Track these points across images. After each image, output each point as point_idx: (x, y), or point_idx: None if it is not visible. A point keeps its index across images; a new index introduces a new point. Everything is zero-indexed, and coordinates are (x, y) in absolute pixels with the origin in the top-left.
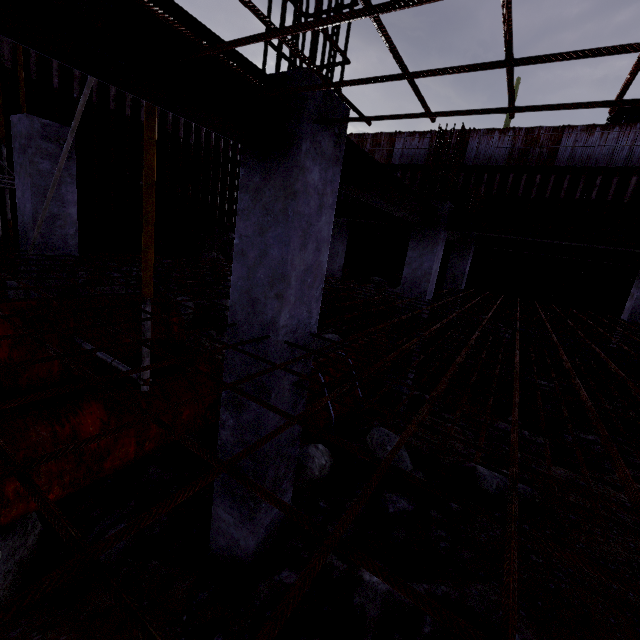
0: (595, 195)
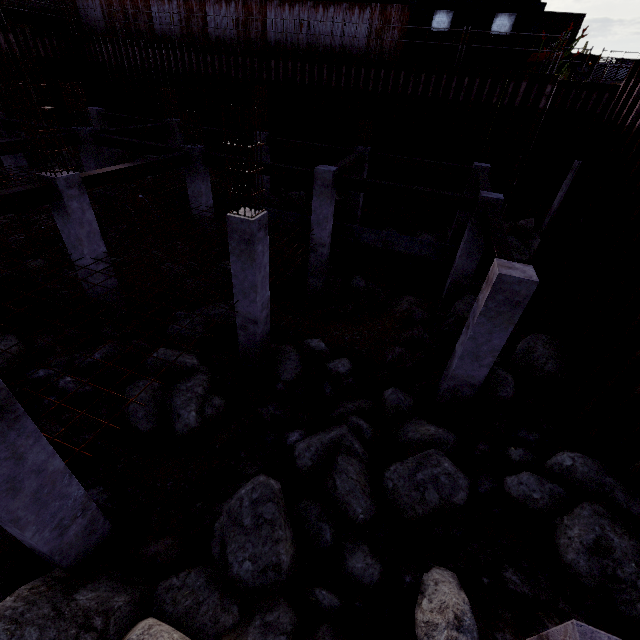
0: (274, 76)
